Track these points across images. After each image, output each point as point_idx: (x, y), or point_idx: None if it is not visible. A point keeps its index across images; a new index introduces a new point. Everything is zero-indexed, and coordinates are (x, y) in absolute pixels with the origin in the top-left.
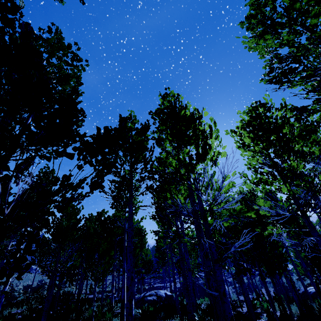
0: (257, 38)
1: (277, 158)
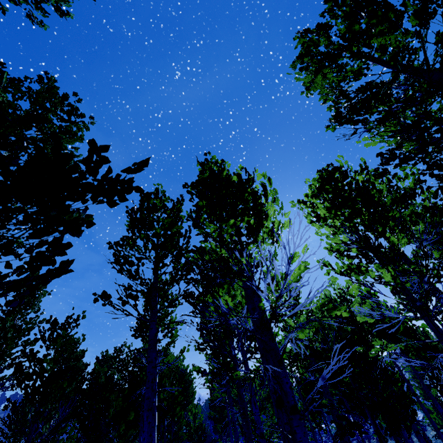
0: (314, 73)
1: (367, 231)
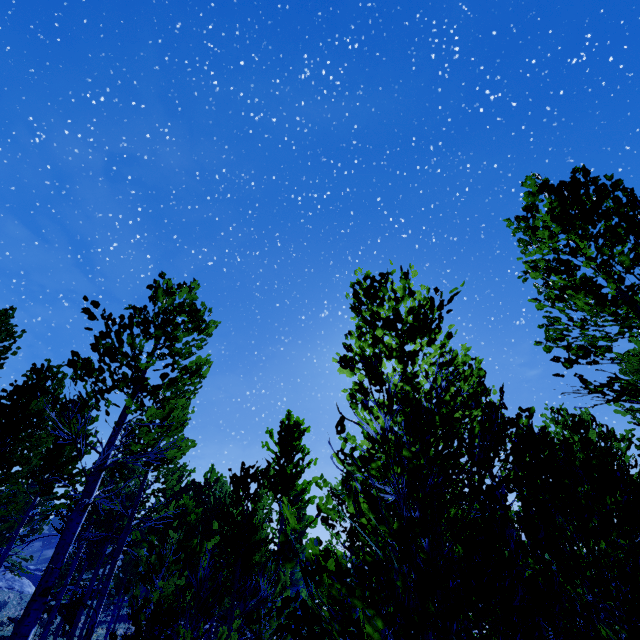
0: None
1: None
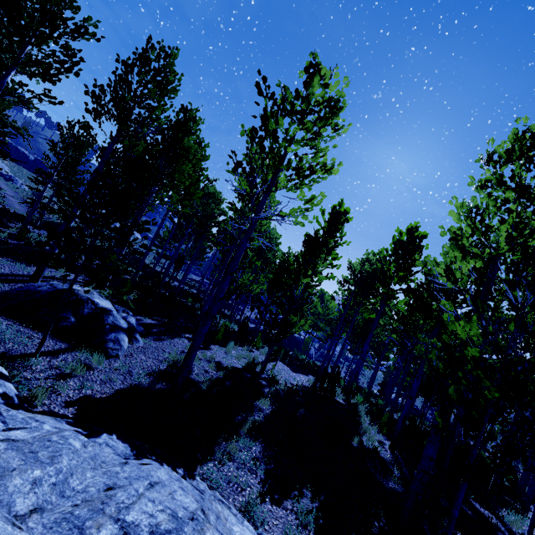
0: None
1: None
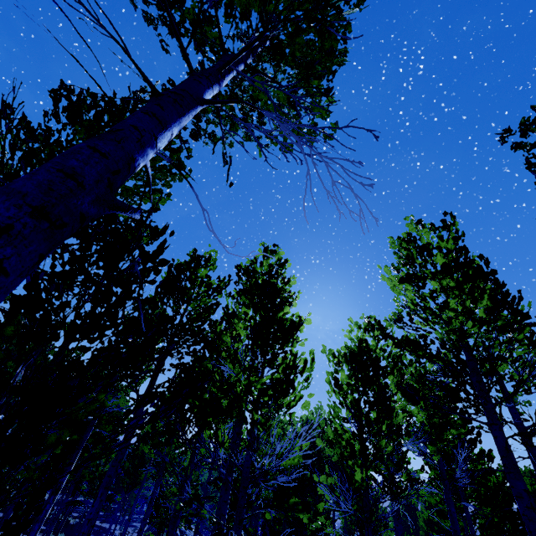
0: (398, 280)
1: (366, 426)
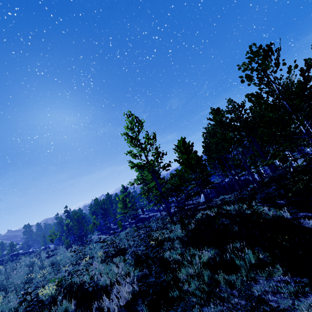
0: None
1: None
